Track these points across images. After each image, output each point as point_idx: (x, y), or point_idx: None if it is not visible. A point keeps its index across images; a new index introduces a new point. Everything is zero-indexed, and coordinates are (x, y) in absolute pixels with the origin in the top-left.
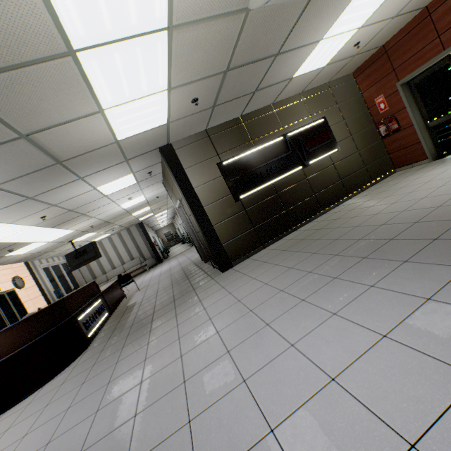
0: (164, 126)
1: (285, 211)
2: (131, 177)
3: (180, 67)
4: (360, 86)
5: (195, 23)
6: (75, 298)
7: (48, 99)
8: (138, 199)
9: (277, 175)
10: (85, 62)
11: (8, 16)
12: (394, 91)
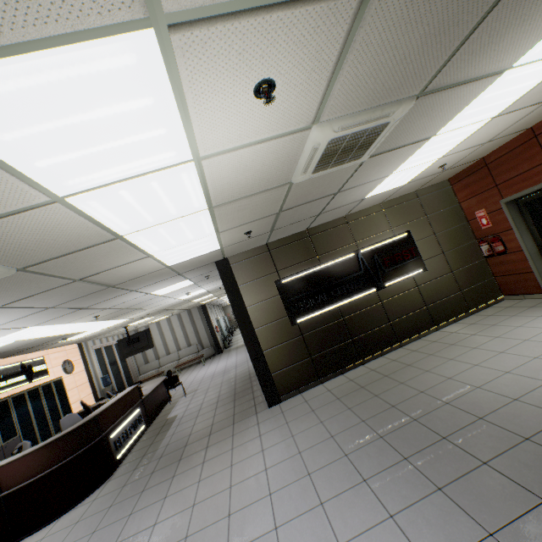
0: (217, 250)
1: (350, 339)
2: (187, 281)
3: (227, 221)
4: (457, 194)
5: (236, 199)
6: (111, 410)
7: (99, 260)
8: (197, 292)
9: (345, 297)
10: (132, 238)
11: (66, 235)
12: (498, 208)
